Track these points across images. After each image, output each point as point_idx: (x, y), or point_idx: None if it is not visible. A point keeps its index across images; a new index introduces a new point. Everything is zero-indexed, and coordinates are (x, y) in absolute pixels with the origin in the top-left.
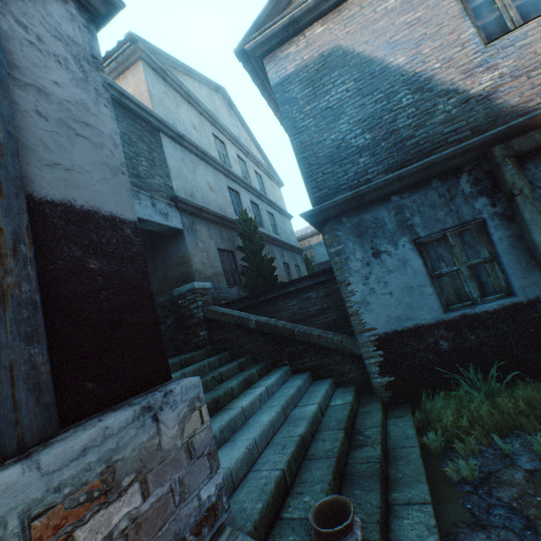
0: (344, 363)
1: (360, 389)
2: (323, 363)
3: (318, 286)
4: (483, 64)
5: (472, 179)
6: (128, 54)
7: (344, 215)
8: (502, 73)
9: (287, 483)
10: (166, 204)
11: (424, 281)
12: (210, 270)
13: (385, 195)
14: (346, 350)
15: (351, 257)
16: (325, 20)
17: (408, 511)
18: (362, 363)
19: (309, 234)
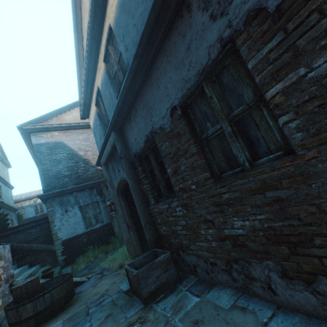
0: (47, 255)
1: (53, 265)
2: (37, 258)
3: (37, 226)
4: None
5: (97, 190)
6: None
7: (57, 197)
8: None
9: None
10: None
11: (81, 219)
12: None
13: (72, 192)
14: (49, 249)
15: (57, 212)
16: (60, 132)
17: None
18: (55, 254)
19: (24, 199)
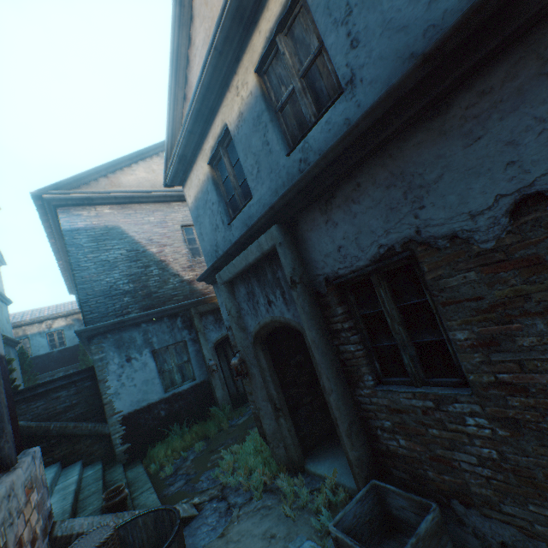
0: (94, 443)
1: (105, 461)
2: (75, 449)
3: (70, 385)
4: (191, 267)
5: (183, 320)
6: None
7: (110, 332)
8: (197, 274)
9: (75, 510)
10: None
11: (156, 375)
12: None
13: (139, 323)
14: (98, 432)
15: (111, 362)
16: (113, 207)
17: (143, 494)
18: (109, 440)
19: (29, 321)
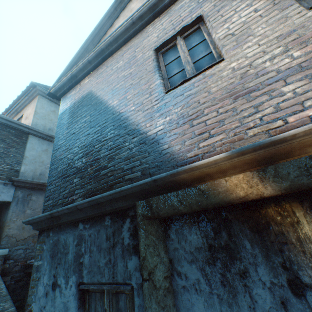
0: None
1: None
2: None
3: None
4: (161, 109)
5: (133, 228)
6: (33, 92)
7: (52, 229)
8: (172, 119)
9: None
10: (2, 183)
11: None
12: (28, 233)
13: (75, 220)
14: None
15: (42, 278)
16: (91, 75)
17: None
18: None
19: None
